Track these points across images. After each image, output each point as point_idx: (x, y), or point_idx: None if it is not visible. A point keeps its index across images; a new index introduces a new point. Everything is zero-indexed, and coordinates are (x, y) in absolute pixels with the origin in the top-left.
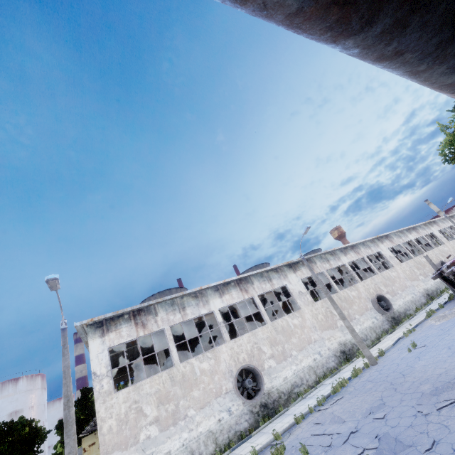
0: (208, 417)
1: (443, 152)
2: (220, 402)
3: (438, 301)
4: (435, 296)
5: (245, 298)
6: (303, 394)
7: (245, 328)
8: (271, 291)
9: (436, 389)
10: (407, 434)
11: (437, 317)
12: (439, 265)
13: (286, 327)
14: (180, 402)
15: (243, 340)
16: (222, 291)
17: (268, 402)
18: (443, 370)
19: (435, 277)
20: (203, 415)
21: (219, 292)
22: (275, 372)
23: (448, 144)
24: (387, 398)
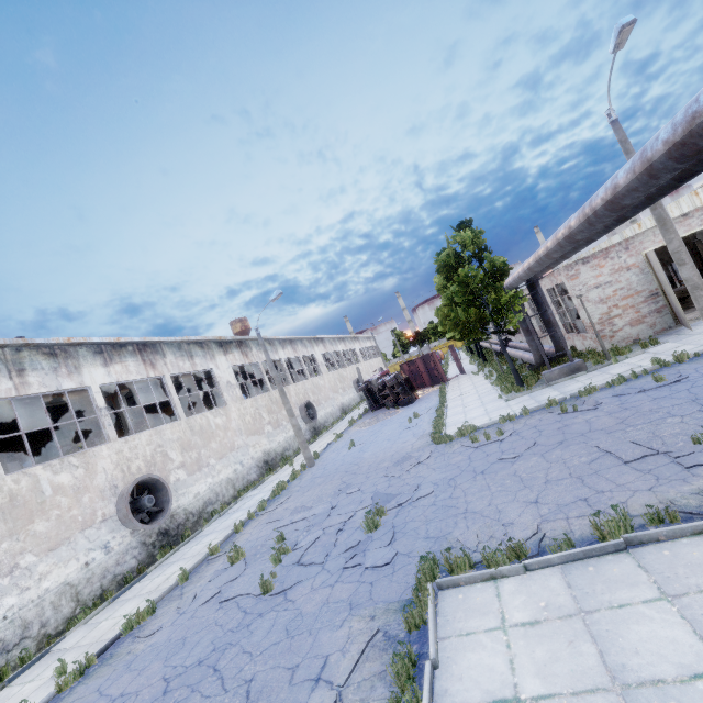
0: (65, 563)
1: (438, 262)
2: (91, 535)
3: (352, 415)
4: (348, 411)
5: (150, 377)
6: (218, 513)
7: (128, 428)
8: (191, 373)
9: (398, 462)
10: (391, 490)
11: (360, 425)
12: (355, 382)
13: (206, 427)
14: (1, 546)
15: (141, 440)
16: (111, 356)
17: (170, 527)
18: (394, 452)
19: (362, 388)
20: (55, 561)
21: (103, 357)
22: (185, 487)
23: (444, 256)
24: (350, 480)
